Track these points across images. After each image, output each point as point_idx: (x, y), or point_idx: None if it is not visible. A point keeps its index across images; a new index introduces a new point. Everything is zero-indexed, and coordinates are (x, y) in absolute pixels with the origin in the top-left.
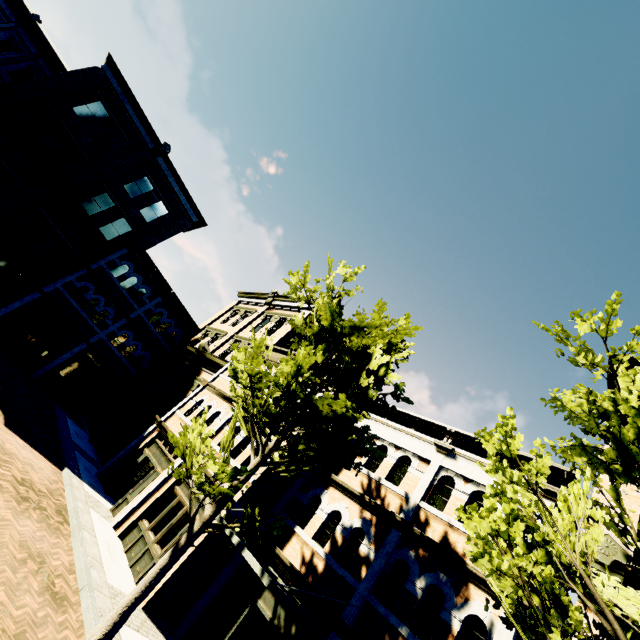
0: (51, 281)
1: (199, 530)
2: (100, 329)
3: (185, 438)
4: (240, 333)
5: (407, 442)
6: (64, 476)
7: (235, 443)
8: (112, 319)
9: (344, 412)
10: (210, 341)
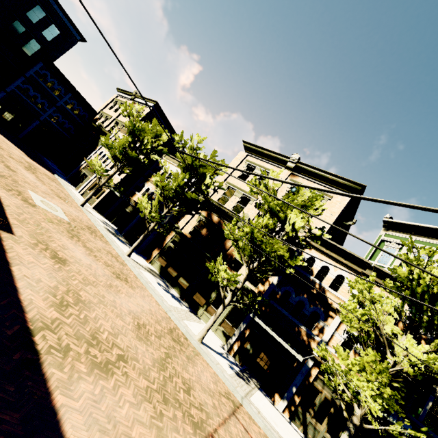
0: (7, 84)
1: (101, 186)
2: (43, 113)
3: (92, 162)
4: (119, 117)
5: (173, 168)
6: (56, 176)
7: (115, 168)
8: (48, 107)
9: (136, 156)
10: (104, 121)
